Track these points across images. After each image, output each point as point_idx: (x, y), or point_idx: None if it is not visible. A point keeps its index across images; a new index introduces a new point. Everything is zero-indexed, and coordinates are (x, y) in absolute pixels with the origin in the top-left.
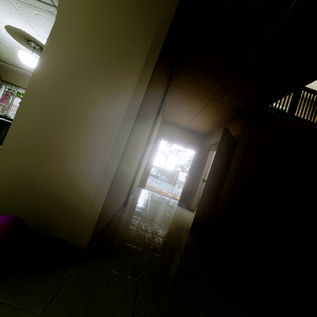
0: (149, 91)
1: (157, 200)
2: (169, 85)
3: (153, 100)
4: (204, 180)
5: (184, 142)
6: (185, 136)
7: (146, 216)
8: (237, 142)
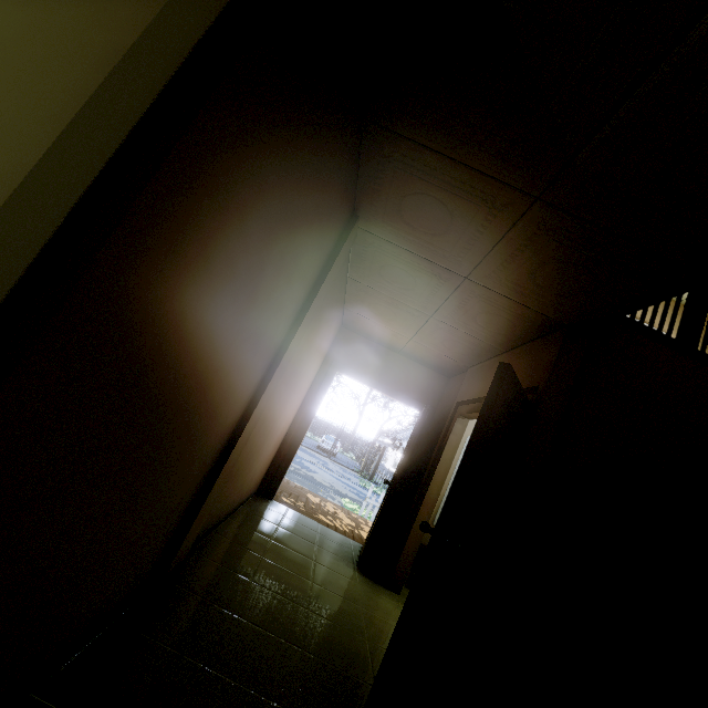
0: (185, 182)
1: (297, 546)
2: (350, 227)
3: (259, 246)
4: (428, 527)
5: (394, 384)
6: (397, 370)
7: (216, 637)
8: (534, 408)
